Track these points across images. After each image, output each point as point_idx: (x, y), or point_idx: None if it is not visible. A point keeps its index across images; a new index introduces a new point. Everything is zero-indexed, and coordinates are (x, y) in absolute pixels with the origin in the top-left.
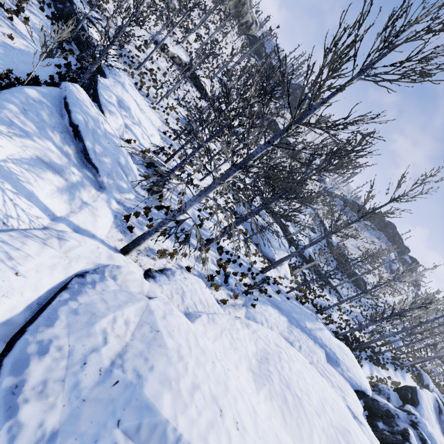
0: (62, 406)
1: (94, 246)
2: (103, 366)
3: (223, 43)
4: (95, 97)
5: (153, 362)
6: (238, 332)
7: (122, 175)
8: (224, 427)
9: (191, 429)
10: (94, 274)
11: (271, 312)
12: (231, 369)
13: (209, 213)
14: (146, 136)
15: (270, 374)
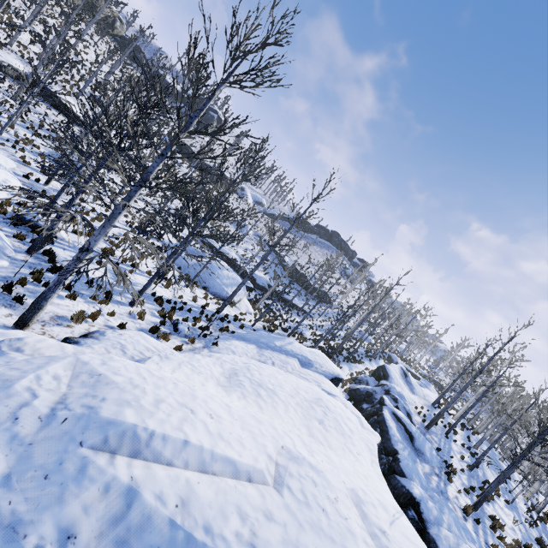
0: (5, 456)
1: None
2: (42, 414)
3: (80, 46)
4: None
5: (104, 395)
6: (199, 361)
7: None
8: (198, 419)
9: (163, 425)
10: None
11: (237, 344)
12: (197, 386)
13: (131, 265)
14: None
15: (240, 382)
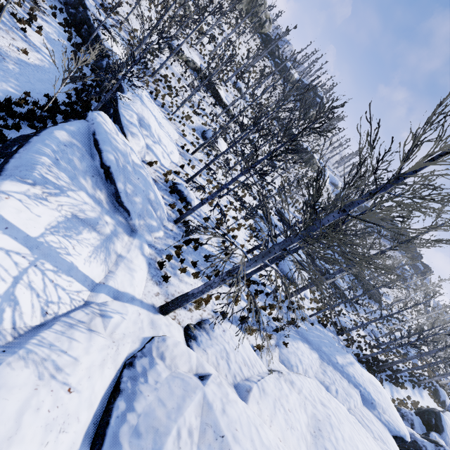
0: None
1: (135, 314)
2: None
3: (236, 43)
4: (116, 118)
5: None
6: (287, 400)
7: (152, 213)
8: None
9: None
10: (143, 358)
11: (303, 349)
12: None
13: (232, 236)
14: (166, 154)
15: None
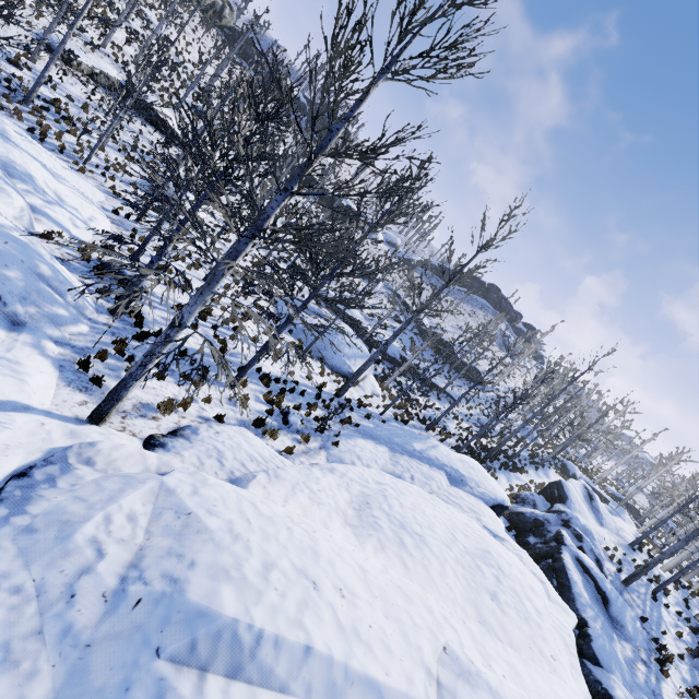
0: (51, 667)
1: (32, 424)
2: (108, 589)
3: (182, 43)
4: None
5: (193, 556)
6: (318, 482)
7: (52, 296)
8: (323, 600)
9: (275, 618)
10: (48, 466)
11: (363, 445)
12: (318, 530)
13: (232, 328)
14: (81, 222)
15: (375, 520)
